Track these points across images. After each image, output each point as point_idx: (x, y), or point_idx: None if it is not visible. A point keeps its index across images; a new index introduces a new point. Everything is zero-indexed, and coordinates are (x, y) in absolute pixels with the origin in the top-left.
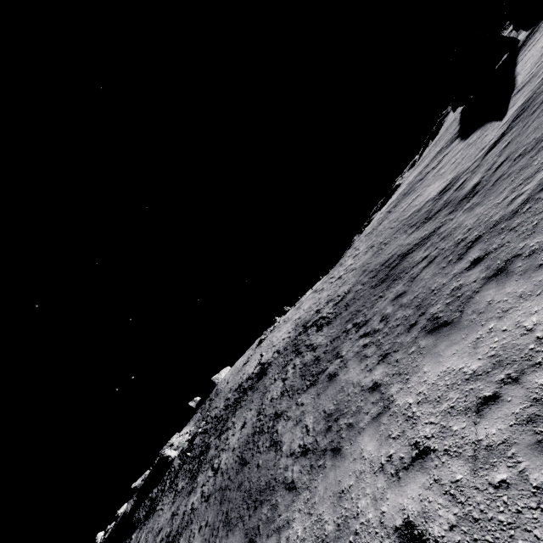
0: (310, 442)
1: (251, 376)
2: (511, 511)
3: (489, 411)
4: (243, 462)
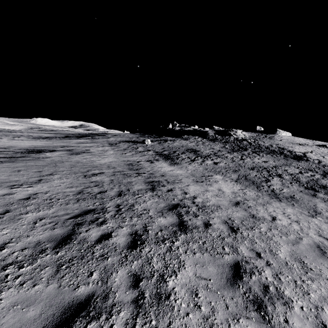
0: (277, 192)
1: (292, 152)
2: (293, 233)
3: (321, 238)
4: (253, 169)
